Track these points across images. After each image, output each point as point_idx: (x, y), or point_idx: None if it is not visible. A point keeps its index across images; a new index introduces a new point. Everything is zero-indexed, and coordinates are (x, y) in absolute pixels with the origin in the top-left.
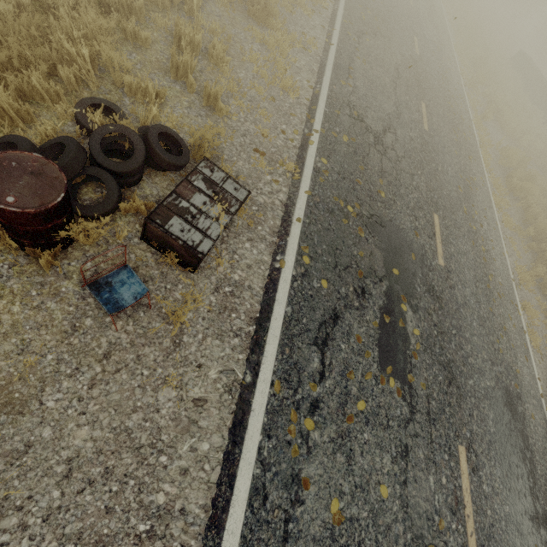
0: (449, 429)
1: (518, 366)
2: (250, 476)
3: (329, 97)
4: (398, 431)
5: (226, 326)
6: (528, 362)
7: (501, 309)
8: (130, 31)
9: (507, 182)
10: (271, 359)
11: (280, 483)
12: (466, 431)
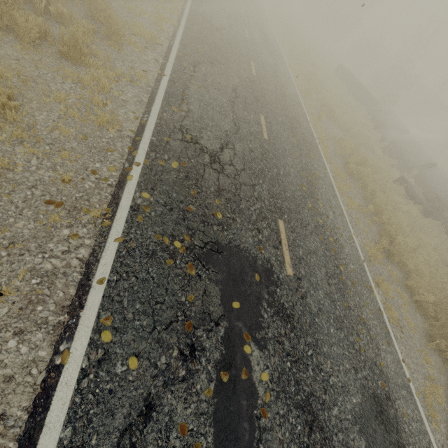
0: None
1: (381, 357)
2: None
3: (158, 125)
4: None
5: None
6: (390, 346)
7: (356, 299)
8: None
9: (346, 168)
10: None
11: None
12: None
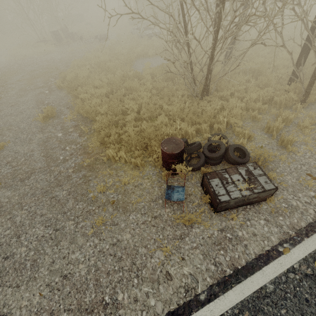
0: None
1: None
2: None
3: None
4: None
5: (212, 253)
6: None
7: None
8: (252, 115)
9: None
10: (227, 303)
11: None
12: None
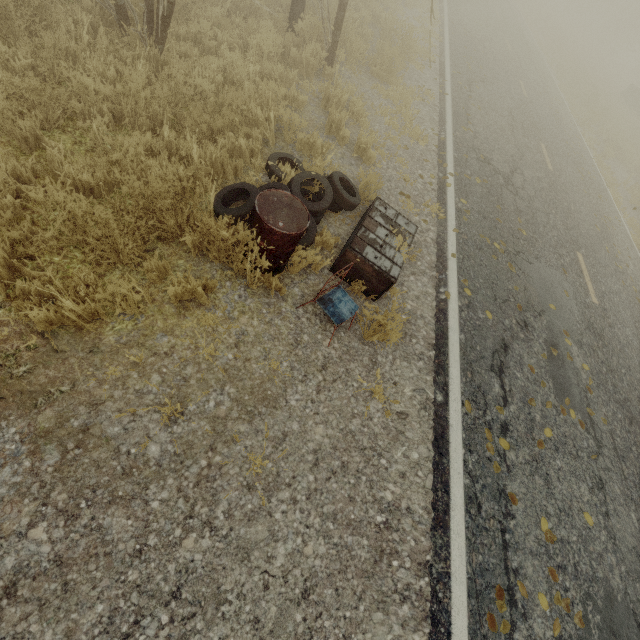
0: None
1: None
2: (462, 485)
3: (455, 143)
4: (589, 462)
5: (409, 349)
6: None
7: None
8: (291, 96)
9: None
10: (456, 381)
11: (489, 495)
12: None
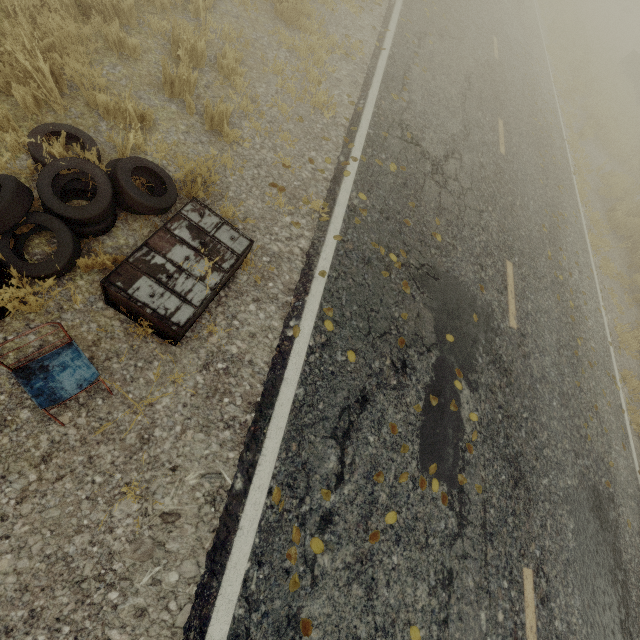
0: (512, 546)
1: (612, 457)
2: (230, 618)
3: (375, 116)
4: (440, 551)
5: (214, 414)
6: (626, 451)
7: (592, 383)
8: (112, 38)
9: (608, 217)
10: (271, 458)
11: (271, 627)
12: (535, 547)
